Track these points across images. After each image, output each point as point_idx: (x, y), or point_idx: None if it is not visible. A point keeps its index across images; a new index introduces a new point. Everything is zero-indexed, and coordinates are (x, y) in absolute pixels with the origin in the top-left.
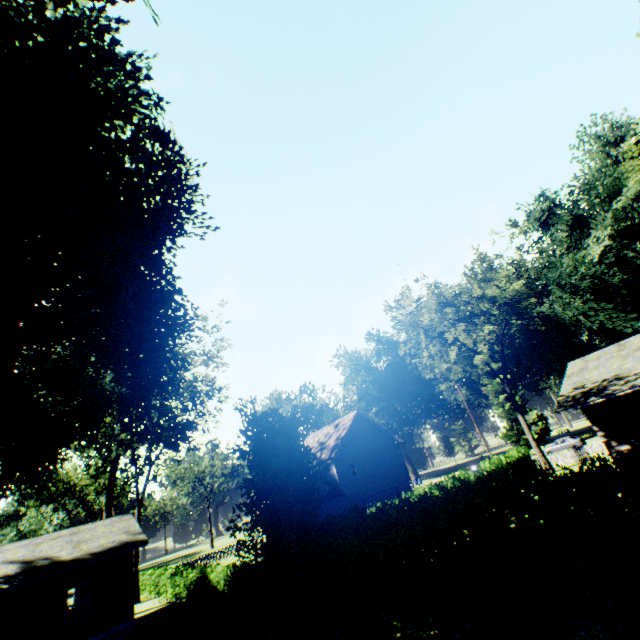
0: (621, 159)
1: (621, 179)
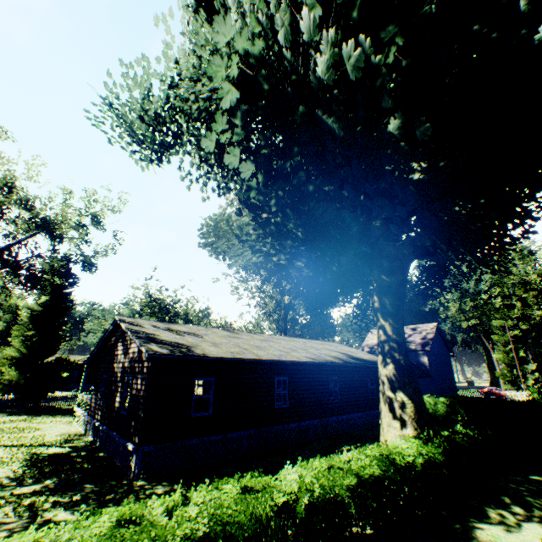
0: None
1: None
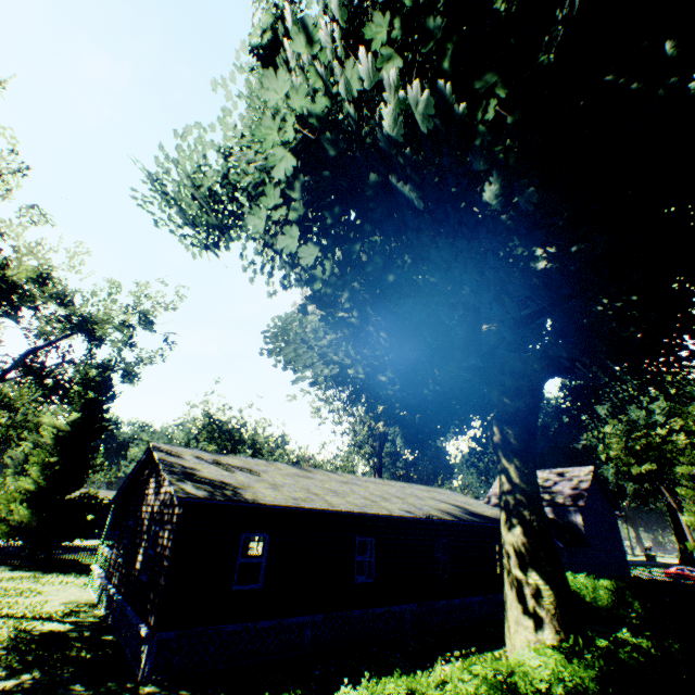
0: None
1: None
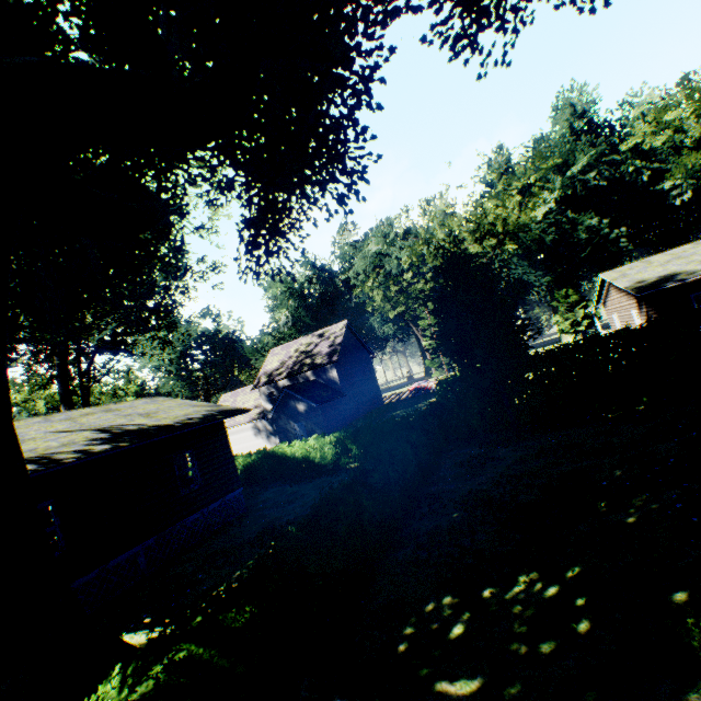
0: (577, 134)
1: (577, 151)
